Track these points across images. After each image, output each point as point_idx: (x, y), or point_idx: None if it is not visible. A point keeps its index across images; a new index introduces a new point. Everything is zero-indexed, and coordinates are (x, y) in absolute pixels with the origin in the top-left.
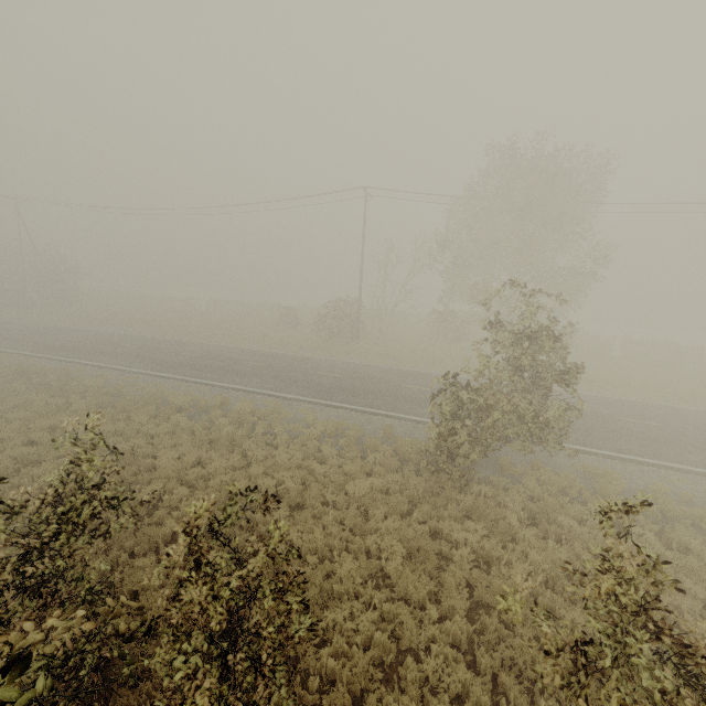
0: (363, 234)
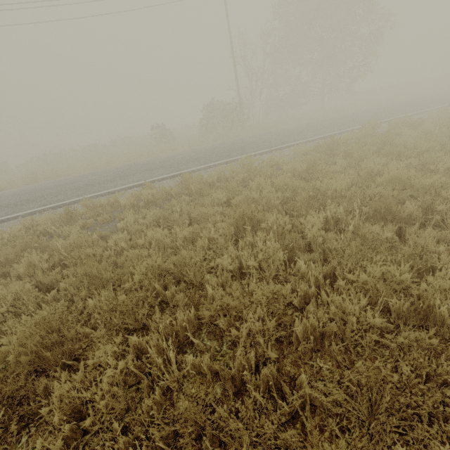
0: (229, 28)
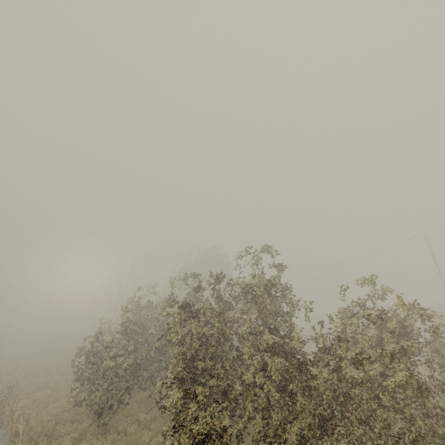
0: (434, 259)
